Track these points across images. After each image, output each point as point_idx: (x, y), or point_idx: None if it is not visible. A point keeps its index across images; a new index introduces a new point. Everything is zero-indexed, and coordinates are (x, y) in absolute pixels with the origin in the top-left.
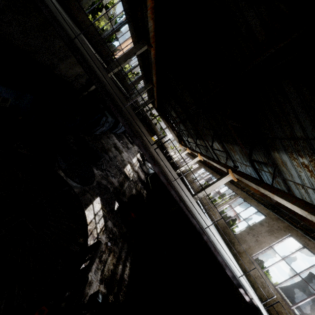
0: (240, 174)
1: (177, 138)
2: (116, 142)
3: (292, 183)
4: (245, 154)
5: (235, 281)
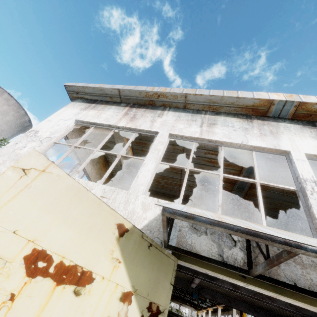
0: (219, 304)
1: (192, 307)
2: None
3: None
4: None
5: None
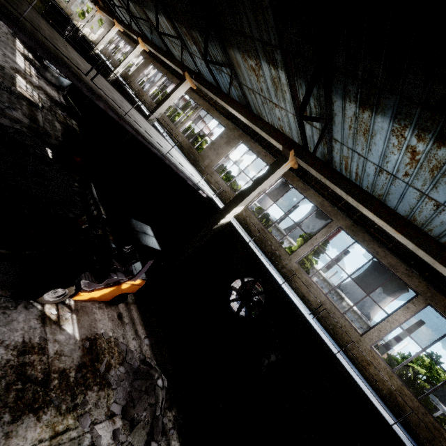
0: (198, 80)
1: None
2: None
3: (246, 88)
4: (200, 53)
5: (195, 187)
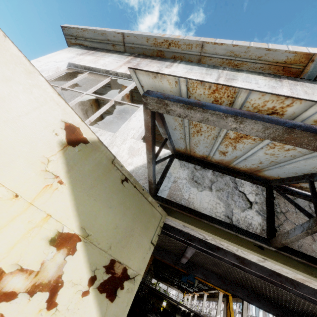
0: (206, 290)
1: (180, 290)
2: None
3: None
4: (198, 282)
5: None
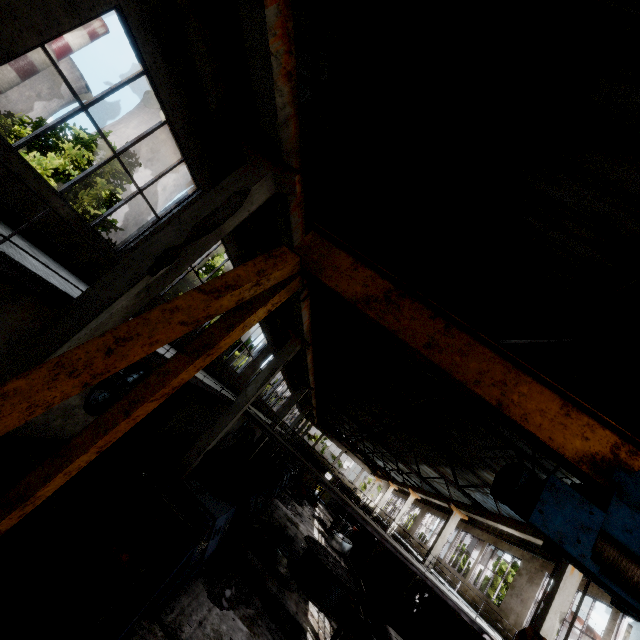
0: (464, 507)
1: (367, 465)
2: (285, 511)
3: None
4: (450, 481)
5: (475, 626)
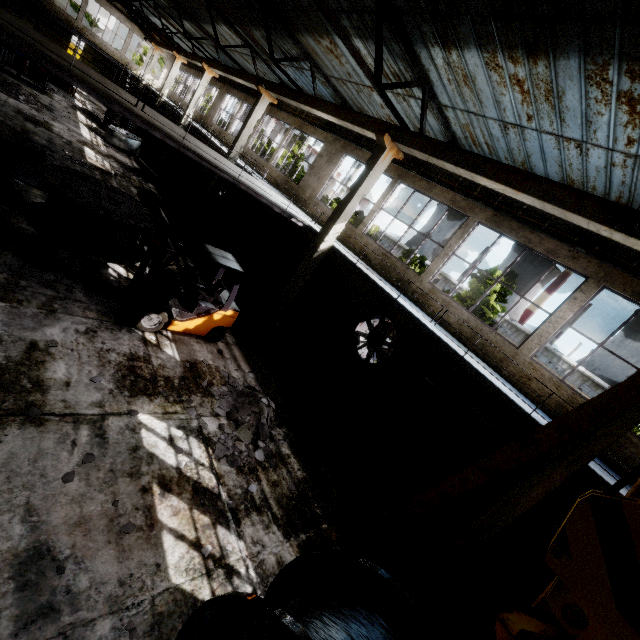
0: (276, 90)
1: (137, 25)
2: (16, 106)
3: (334, 81)
4: (264, 53)
5: (285, 215)
